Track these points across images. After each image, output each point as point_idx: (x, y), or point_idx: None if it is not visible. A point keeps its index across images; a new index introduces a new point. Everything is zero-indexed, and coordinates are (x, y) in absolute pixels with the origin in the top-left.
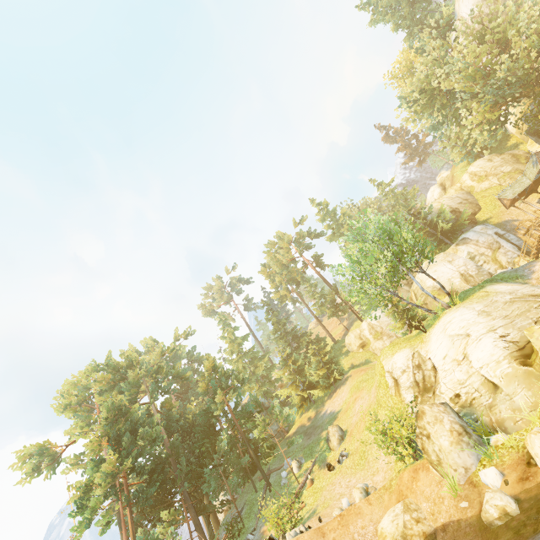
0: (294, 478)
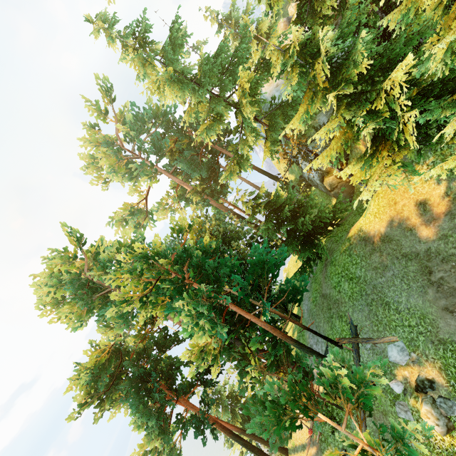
0: (433, 438)
